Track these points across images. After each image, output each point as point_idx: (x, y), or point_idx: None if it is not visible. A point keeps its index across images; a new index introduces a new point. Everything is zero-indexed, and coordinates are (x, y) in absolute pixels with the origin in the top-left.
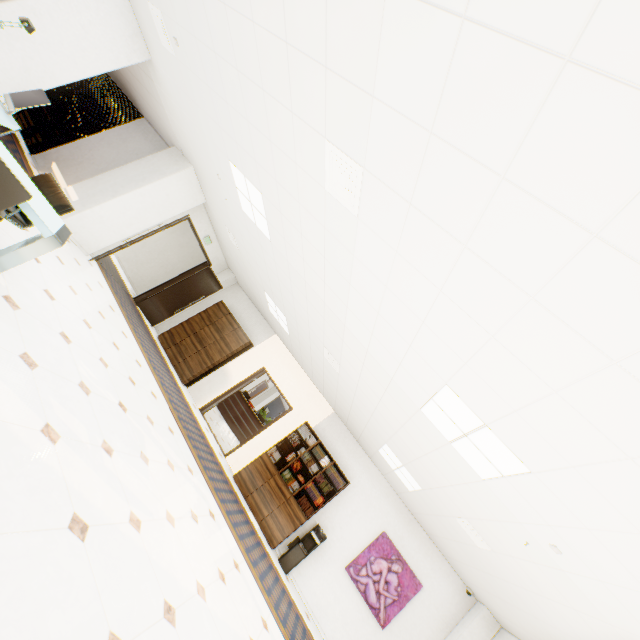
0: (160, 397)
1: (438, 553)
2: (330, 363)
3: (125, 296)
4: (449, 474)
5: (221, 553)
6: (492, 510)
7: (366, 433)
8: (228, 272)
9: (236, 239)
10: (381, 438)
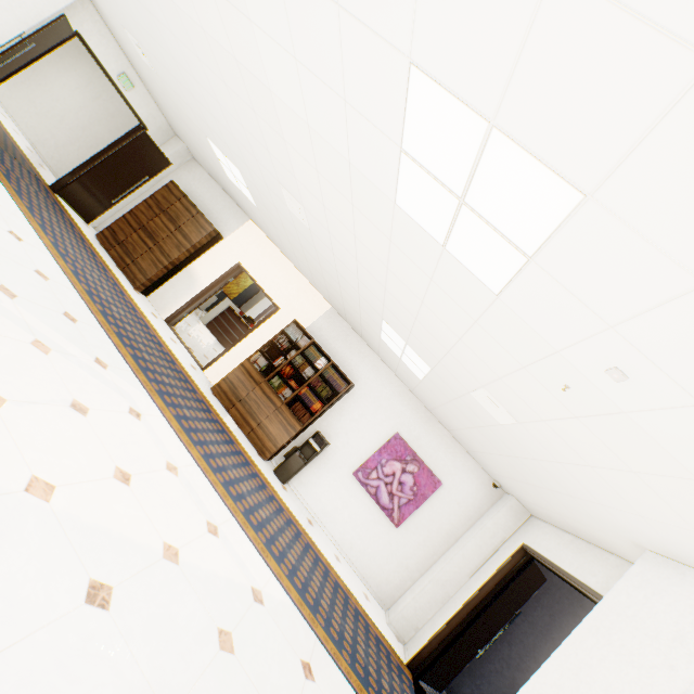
0: (61, 282)
1: (461, 450)
2: (297, 216)
3: (25, 175)
4: (453, 320)
5: (136, 453)
6: (514, 352)
7: (363, 318)
8: (176, 141)
9: (141, 45)
10: (377, 314)
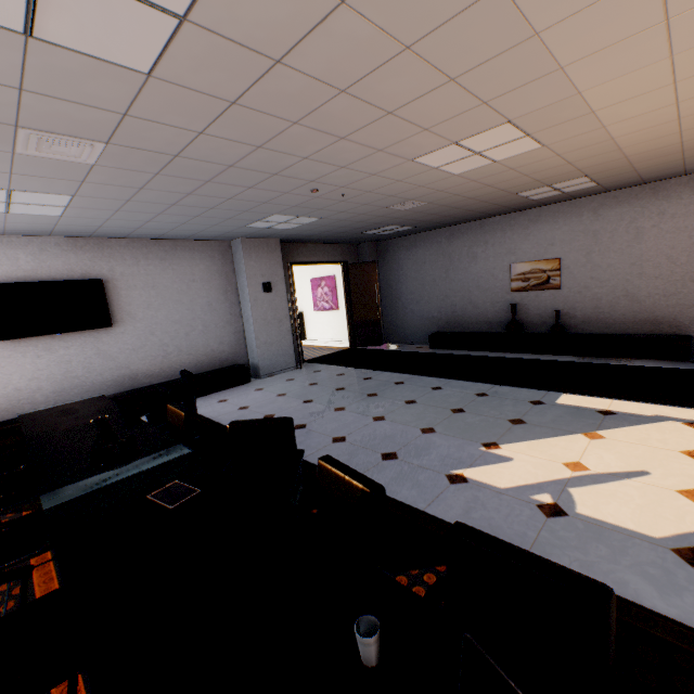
0: None
1: None
2: None
3: None
4: None
5: None
6: None
7: None
8: None
9: None
10: None
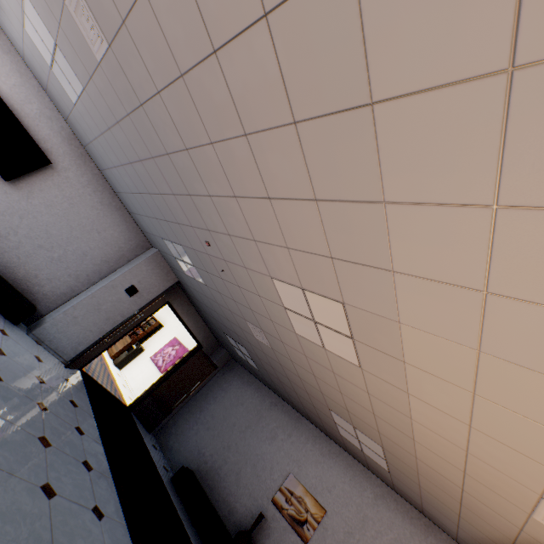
0: None
1: None
2: None
3: None
4: None
5: None
6: None
7: None
8: None
9: None
10: None
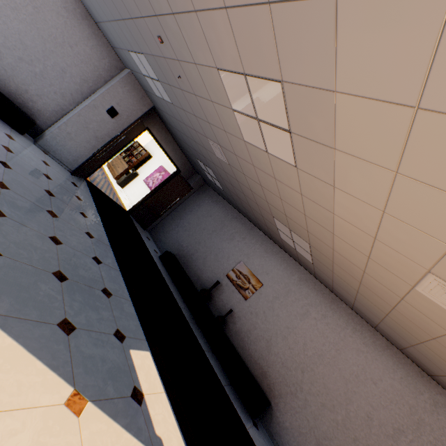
0: None
1: None
2: None
3: None
4: None
5: None
6: None
7: None
8: None
9: None
10: None
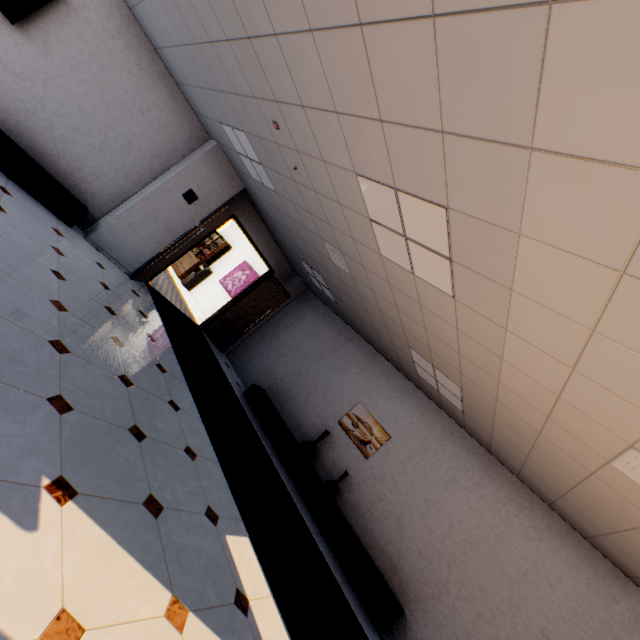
0: None
1: None
2: None
3: None
4: None
5: None
6: None
7: None
8: None
9: None
10: None
